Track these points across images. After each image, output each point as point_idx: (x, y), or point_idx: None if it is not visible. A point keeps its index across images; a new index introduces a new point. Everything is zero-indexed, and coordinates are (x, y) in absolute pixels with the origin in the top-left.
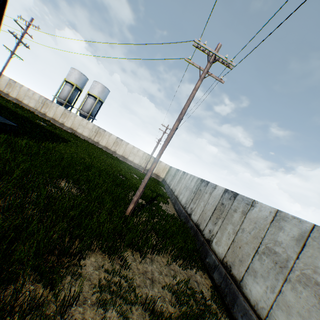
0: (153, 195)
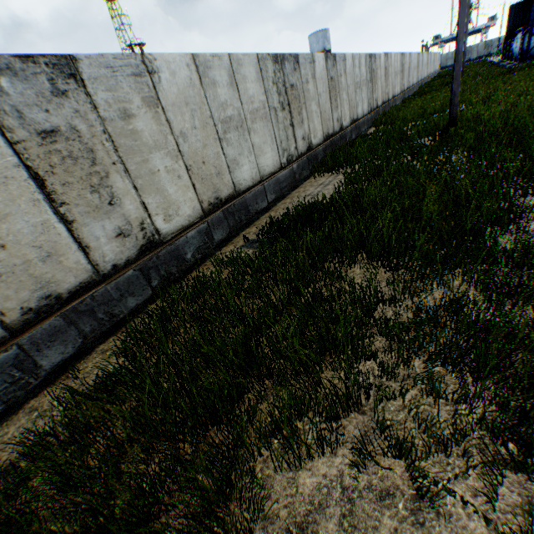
0: (358, 190)
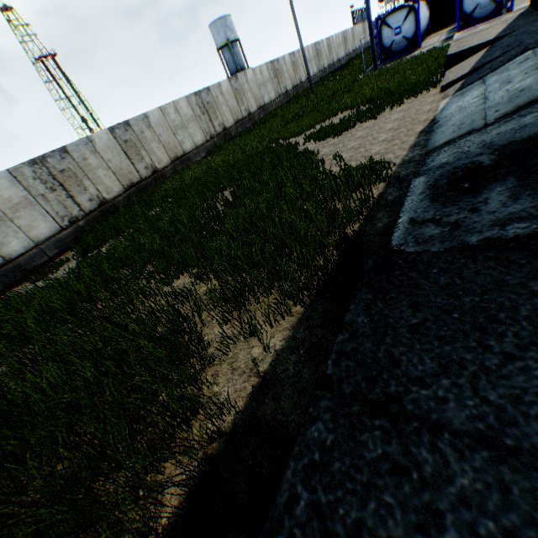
0: None
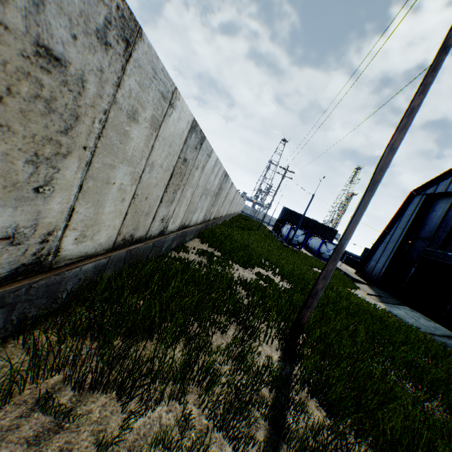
0: None
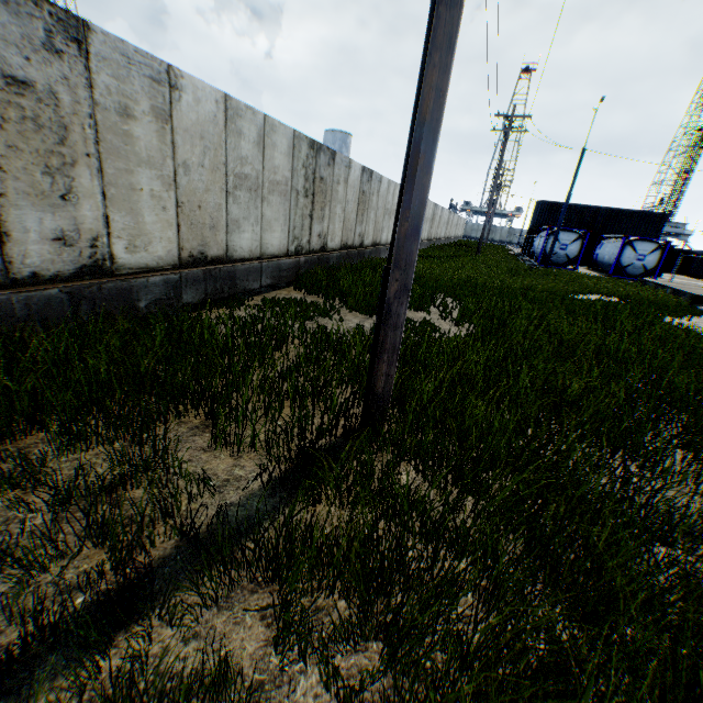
0: None
